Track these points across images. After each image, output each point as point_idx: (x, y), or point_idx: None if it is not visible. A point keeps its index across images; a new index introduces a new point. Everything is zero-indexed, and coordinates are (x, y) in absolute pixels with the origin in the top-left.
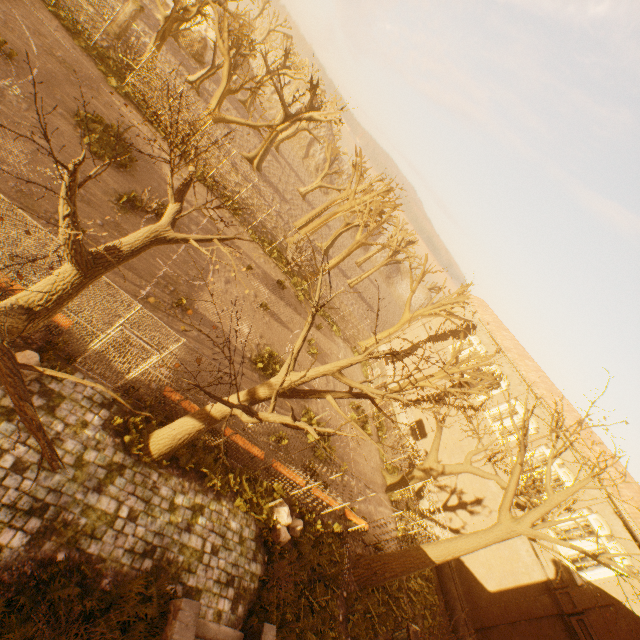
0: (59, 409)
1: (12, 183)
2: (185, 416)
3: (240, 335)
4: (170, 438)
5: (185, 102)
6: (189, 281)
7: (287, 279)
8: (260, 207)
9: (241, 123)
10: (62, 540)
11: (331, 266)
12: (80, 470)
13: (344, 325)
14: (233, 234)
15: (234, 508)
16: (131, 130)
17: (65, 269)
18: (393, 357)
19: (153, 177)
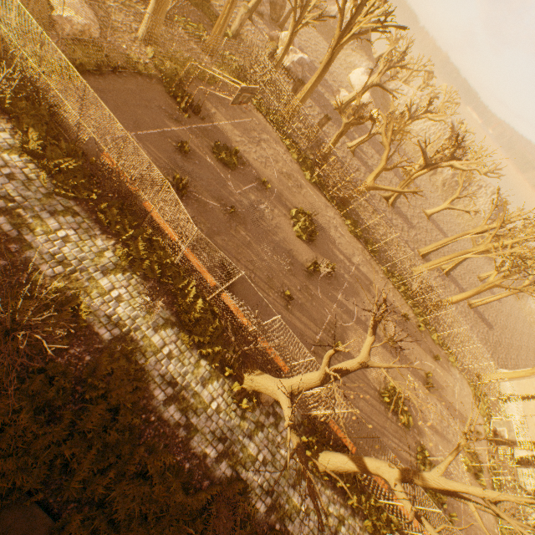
0: (279, 425)
1: (265, 272)
2: (345, 454)
3: (372, 369)
4: (334, 465)
5: (350, 179)
6: (342, 324)
7: (410, 309)
8: (391, 241)
9: (390, 190)
10: (278, 515)
11: (455, 300)
12: (286, 470)
13: (461, 353)
14: (371, 274)
15: (363, 527)
16: (315, 208)
17: (313, 377)
18: (518, 397)
19: (325, 241)
